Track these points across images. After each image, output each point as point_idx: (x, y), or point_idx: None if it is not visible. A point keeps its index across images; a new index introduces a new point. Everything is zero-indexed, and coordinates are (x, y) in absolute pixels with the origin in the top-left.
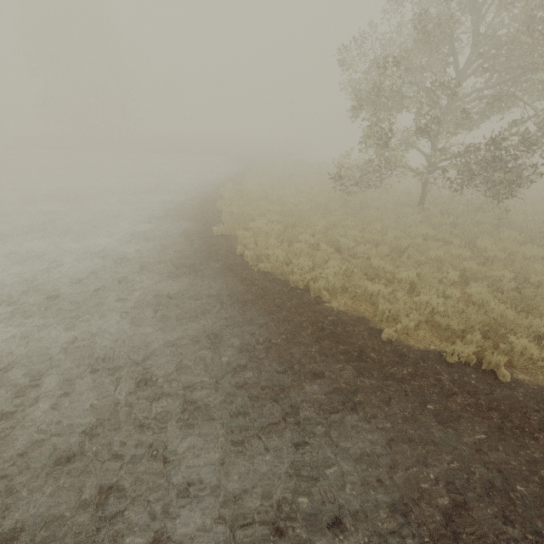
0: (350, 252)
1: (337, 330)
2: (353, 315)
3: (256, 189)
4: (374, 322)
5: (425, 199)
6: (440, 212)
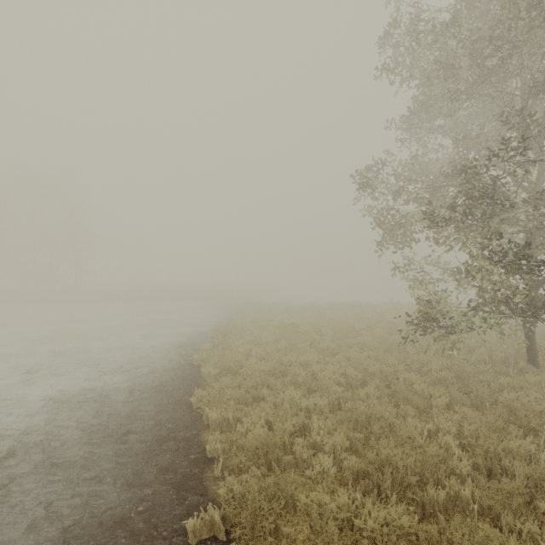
0: None
1: None
2: None
3: (253, 353)
4: None
5: (537, 354)
6: None
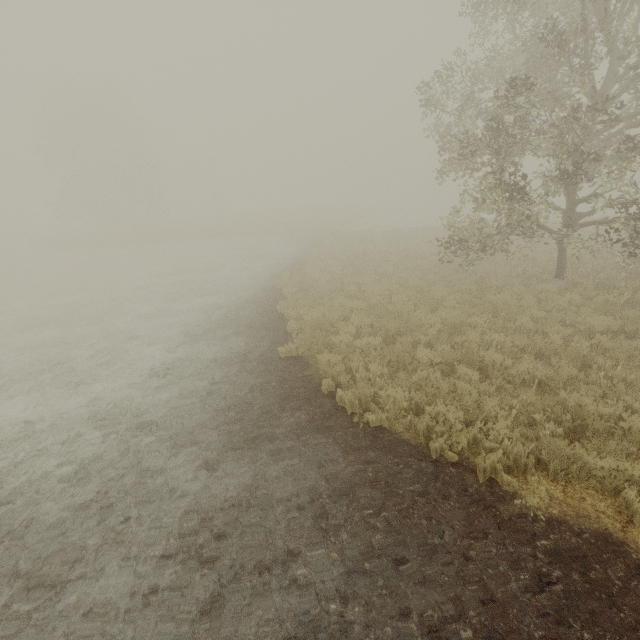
0: (504, 373)
1: (574, 580)
2: (582, 529)
3: (323, 278)
4: (636, 547)
5: (565, 268)
6: (594, 285)
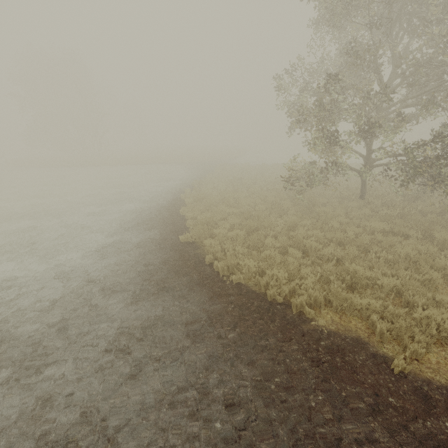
0: (317, 253)
1: (337, 361)
2: (346, 337)
3: (212, 193)
4: (373, 345)
5: (365, 192)
6: (382, 204)
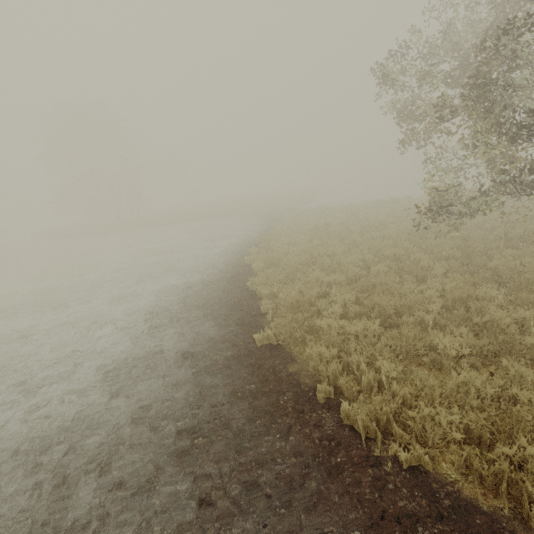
0: None
1: None
2: None
3: (291, 251)
4: None
5: None
6: None
